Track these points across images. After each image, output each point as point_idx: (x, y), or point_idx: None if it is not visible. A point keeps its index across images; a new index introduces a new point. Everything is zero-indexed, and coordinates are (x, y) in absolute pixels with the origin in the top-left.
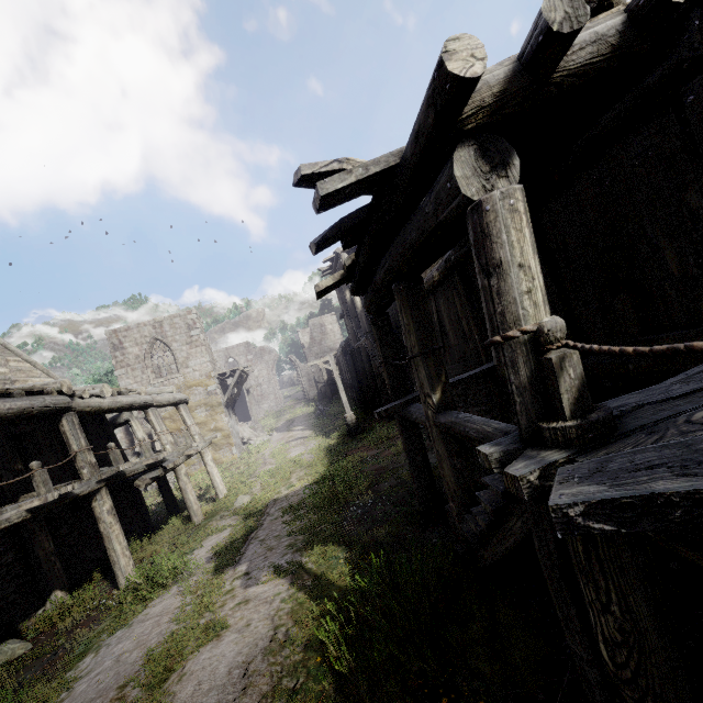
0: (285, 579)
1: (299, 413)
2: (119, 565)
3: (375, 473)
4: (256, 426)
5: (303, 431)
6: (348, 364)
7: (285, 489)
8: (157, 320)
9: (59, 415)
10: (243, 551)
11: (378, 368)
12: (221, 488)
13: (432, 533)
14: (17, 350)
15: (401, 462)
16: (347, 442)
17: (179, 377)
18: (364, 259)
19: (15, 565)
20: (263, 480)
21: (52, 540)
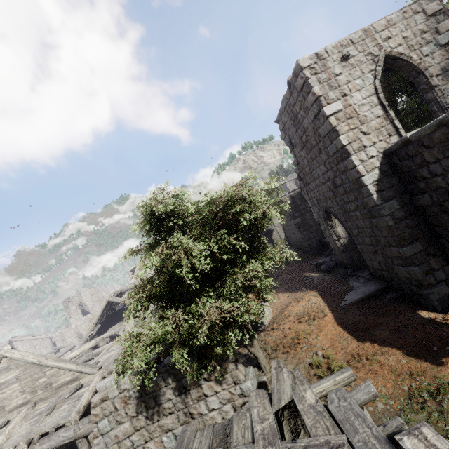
0: None
1: None
2: None
3: None
4: None
5: None
6: None
7: None
8: (79, 294)
9: None
10: None
11: None
12: None
13: None
14: None
15: None
16: None
17: (91, 315)
18: None
19: None
20: None
21: None
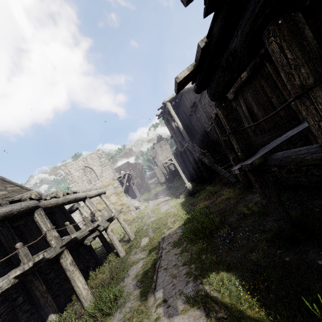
0: (199, 310)
1: (159, 190)
2: (82, 295)
3: (219, 213)
4: (140, 200)
5: (164, 197)
6: (179, 160)
7: (166, 230)
8: (84, 157)
9: (32, 212)
10: (155, 279)
11: (198, 157)
12: (131, 234)
13: (308, 254)
14: (10, 181)
15: (233, 204)
16: (190, 198)
17: (99, 182)
18: (219, 31)
19: (24, 304)
20: (152, 227)
21: (44, 284)
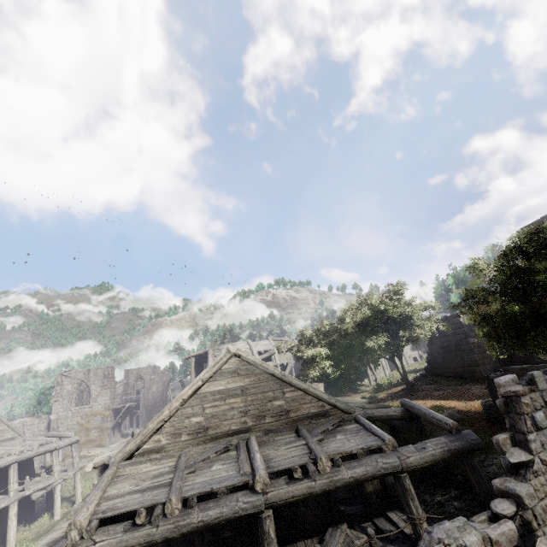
0: None
1: None
2: (10, 541)
3: None
4: None
5: None
6: None
7: None
8: (88, 369)
9: (11, 465)
10: (60, 543)
11: None
12: (79, 497)
13: None
14: (4, 420)
15: None
16: None
17: (89, 407)
18: None
19: None
20: None
21: None
